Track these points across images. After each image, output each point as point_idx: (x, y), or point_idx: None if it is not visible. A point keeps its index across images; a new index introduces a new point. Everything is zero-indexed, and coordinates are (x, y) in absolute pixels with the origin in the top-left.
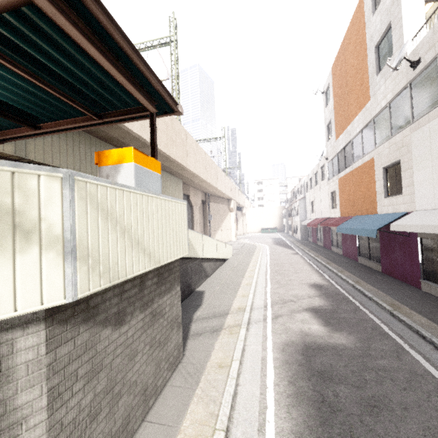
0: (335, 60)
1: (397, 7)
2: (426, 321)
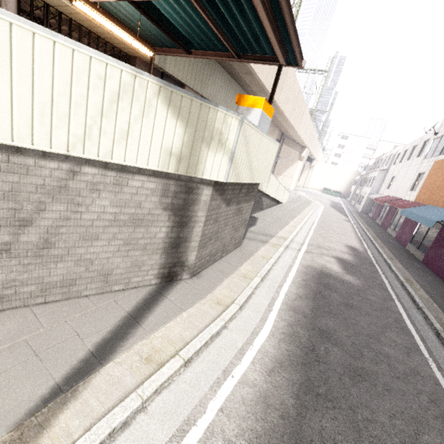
0: None
1: None
2: (425, 297)
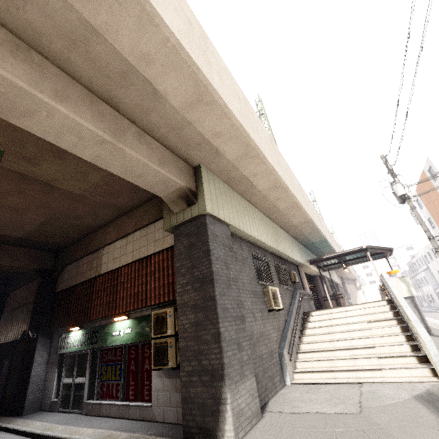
0: (417, 188)
1: None
2: None
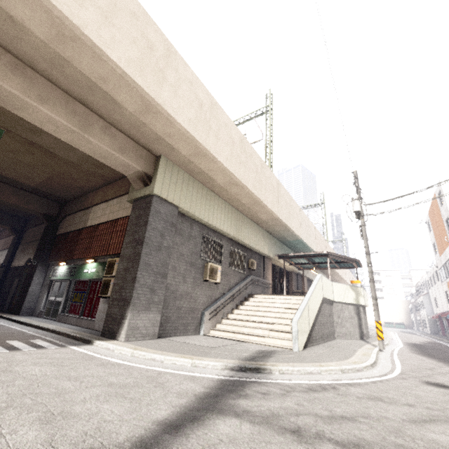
0: (429, 211)
1: (448, 213)
2: None
